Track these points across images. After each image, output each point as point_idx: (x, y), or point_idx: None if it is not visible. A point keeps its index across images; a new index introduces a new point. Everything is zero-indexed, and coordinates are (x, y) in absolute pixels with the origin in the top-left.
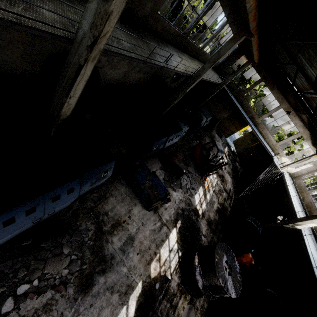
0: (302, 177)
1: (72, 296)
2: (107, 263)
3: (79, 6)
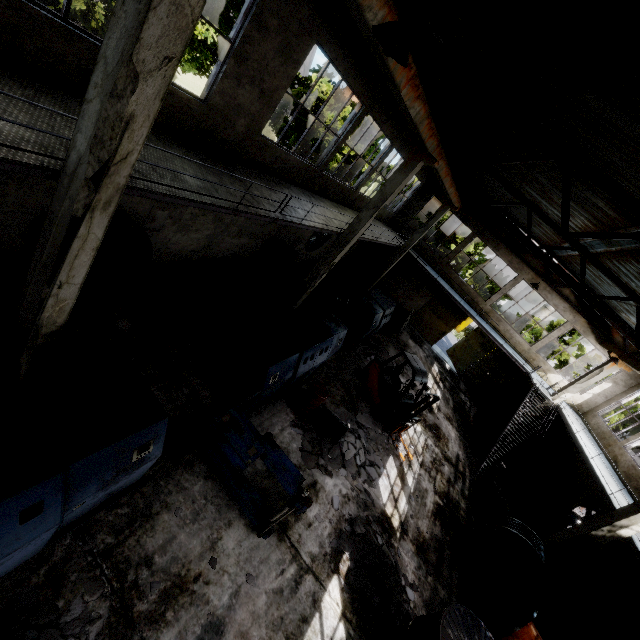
0: (599, 411)
1: None
2: None
3: None
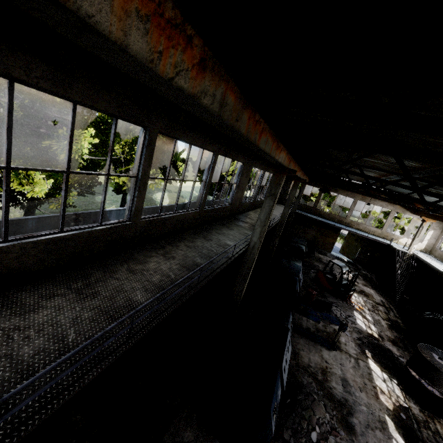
0: (436, 247)
1: (347, 438)
2: (346, 406)
3: (223, 229)
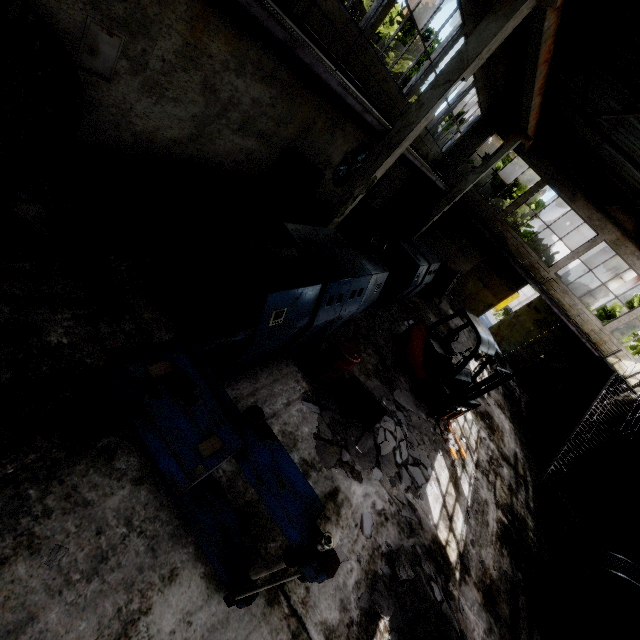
0: None
1: None
2: None
3: None
